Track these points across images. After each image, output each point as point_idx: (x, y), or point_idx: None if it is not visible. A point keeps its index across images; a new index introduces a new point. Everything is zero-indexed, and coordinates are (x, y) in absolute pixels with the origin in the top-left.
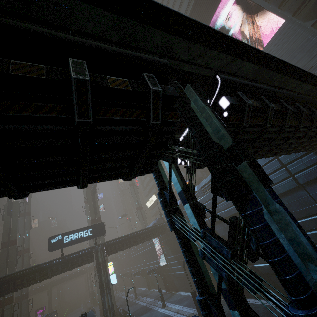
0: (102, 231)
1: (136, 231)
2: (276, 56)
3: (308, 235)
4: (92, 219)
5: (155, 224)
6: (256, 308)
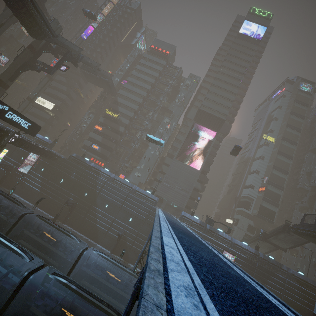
0: (35, 133)
1: (46, 148)
2: (186, 173)
3: (129, 233)
4: (1, 80)
5: (48, 144)
6: (82, 238)
